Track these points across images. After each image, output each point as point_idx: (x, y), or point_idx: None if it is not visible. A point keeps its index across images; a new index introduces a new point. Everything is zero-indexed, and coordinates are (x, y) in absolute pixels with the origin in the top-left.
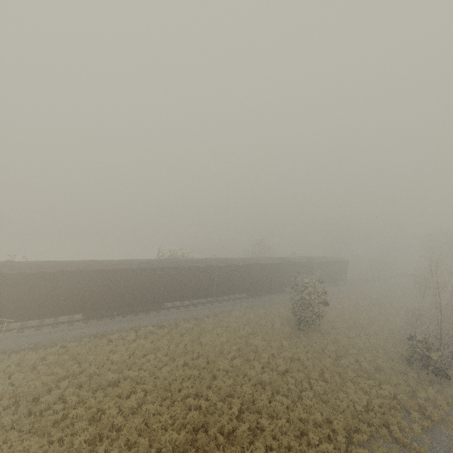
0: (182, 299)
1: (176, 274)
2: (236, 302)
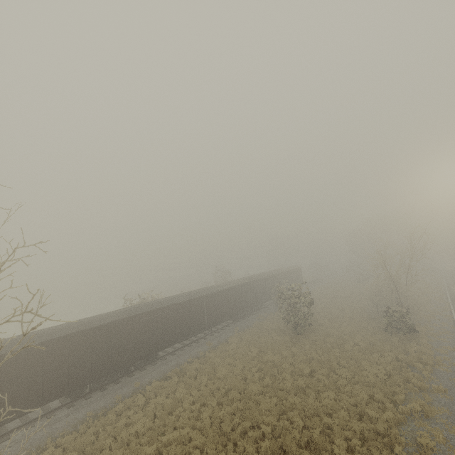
0: (178, 340)
1: (168, 315)
2: (227, 330)
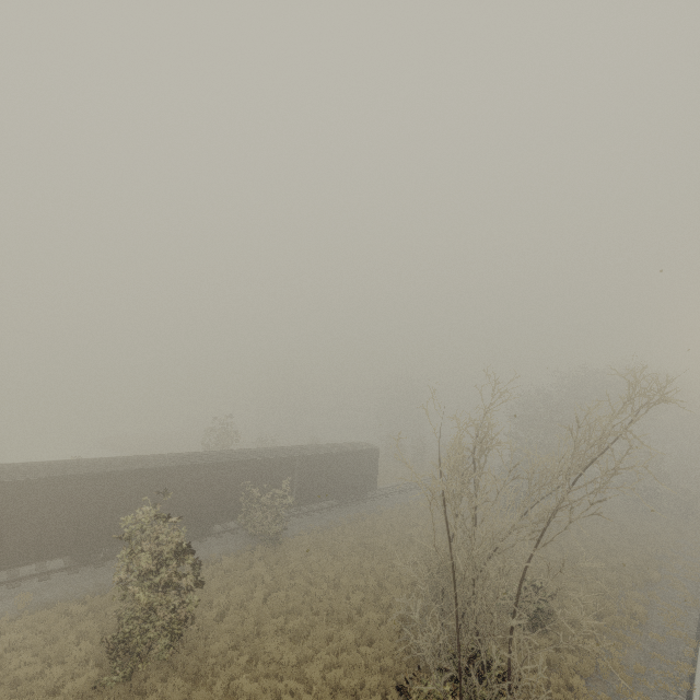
0: None
1: None
2: (15, 591)
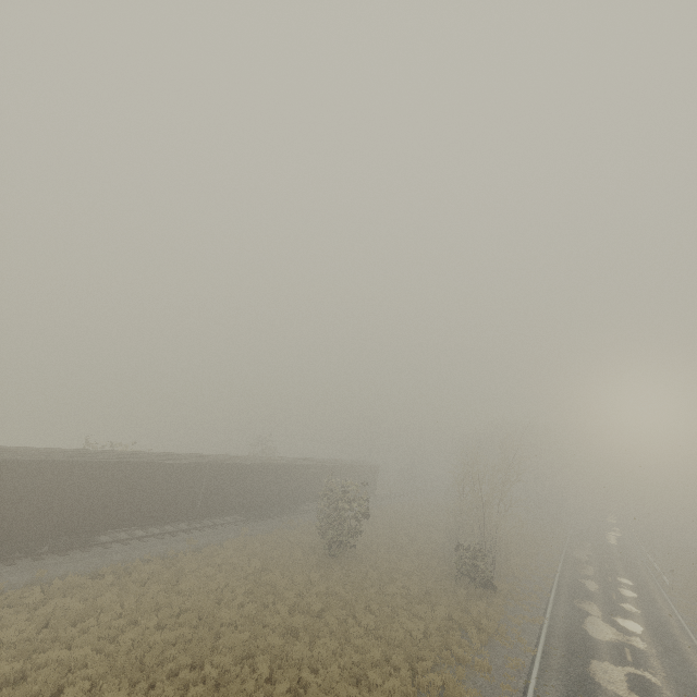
0: (141, 522)
1: (138, 476)
2: (229, 528)
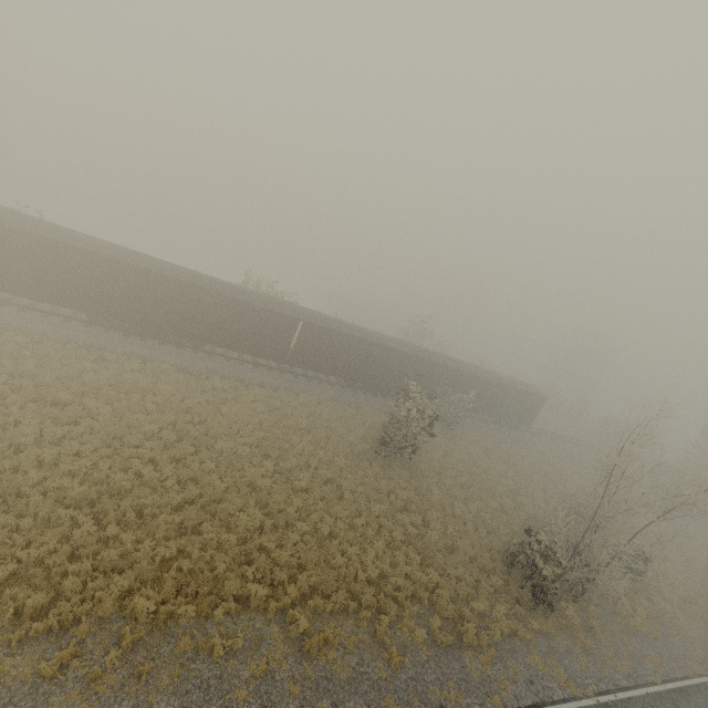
0: (234, 348)
1: (231, 309)
2: (321, 386)
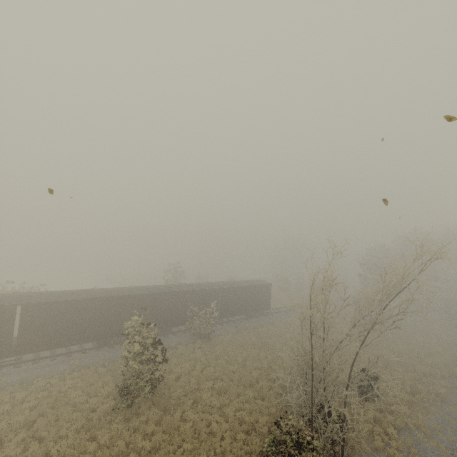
0: None
1: None
2: (70, 358)
